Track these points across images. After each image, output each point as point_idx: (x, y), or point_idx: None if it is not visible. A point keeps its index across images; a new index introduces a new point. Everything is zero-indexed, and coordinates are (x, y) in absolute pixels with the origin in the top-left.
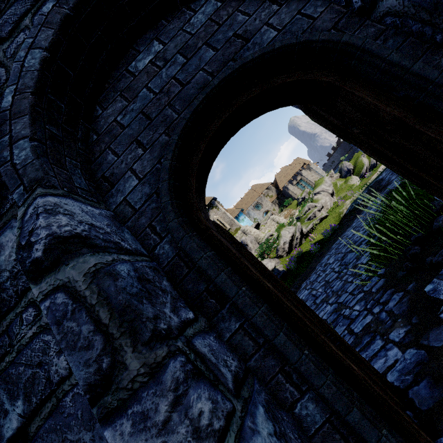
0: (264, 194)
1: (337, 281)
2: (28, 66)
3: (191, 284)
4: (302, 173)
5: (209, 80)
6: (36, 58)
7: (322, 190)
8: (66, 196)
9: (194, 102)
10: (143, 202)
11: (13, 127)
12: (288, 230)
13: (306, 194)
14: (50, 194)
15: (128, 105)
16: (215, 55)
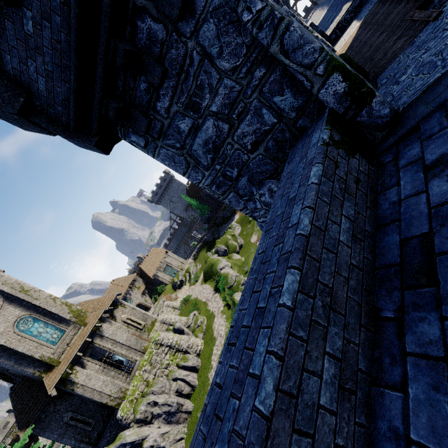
0: (132, 286)
1: None
2: None
3: None
4: (166, 260)
5: None
6: None
7: (225, 265)
8: None
9: None
10: None
11: None
12: (238, 295)
13: (182, 277)
14: None
15: None
16: None
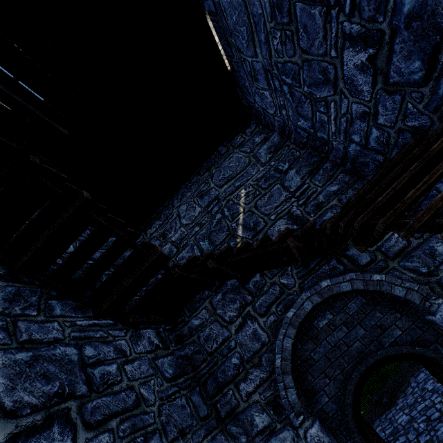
0: None
1: (440, 425)
2: (285, 346)
3: None
4: None
5: (363, 349)
6: (289, 343)
7: None
8: (313, 421)
9: (360, 369)
10: (333, 413)
11: (284, 379)
12: None
13: None
14: (311, 425)
15: (316, 348)
16: (365, 333)
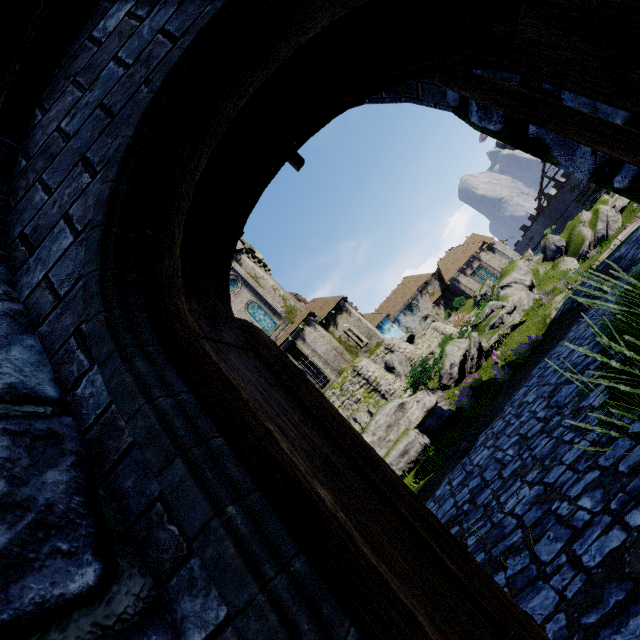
0: (422, 290)
1: (542, 437)
2: None
3: (133, 476)
4: (480, 257)
5: None
6: None
7: (514, 280)
8: None
9: (174, 54)
10: (74, 281)
11: None
12: (458, 344)
13: (488, 289)
14: None
15: (81, 97)
16: None
